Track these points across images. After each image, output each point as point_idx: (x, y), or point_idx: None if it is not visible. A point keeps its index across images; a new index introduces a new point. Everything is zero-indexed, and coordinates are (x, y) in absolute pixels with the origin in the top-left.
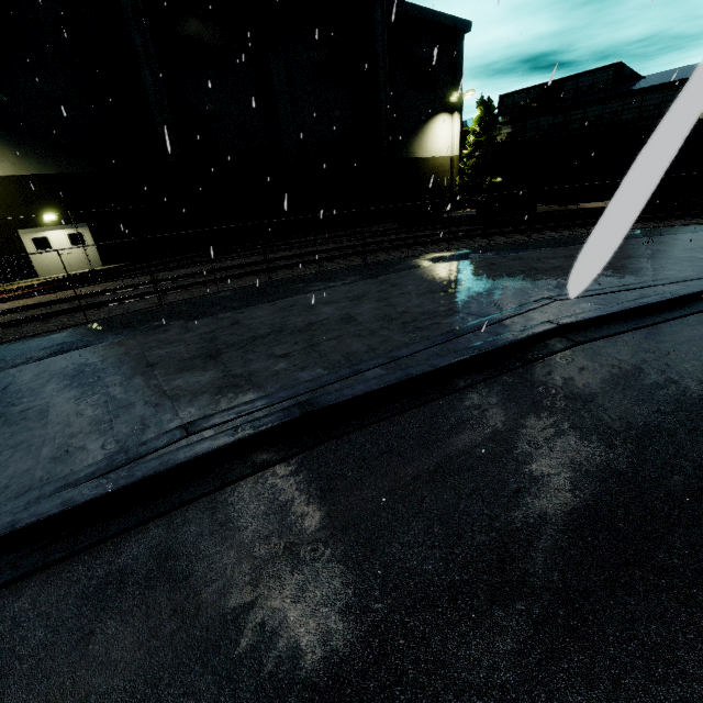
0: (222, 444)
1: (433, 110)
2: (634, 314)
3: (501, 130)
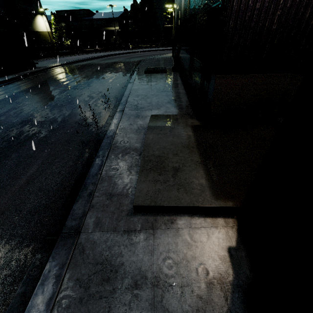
0: (70, 62)
1: (35, 13)
2: (101, 57)
3: (62, 24)
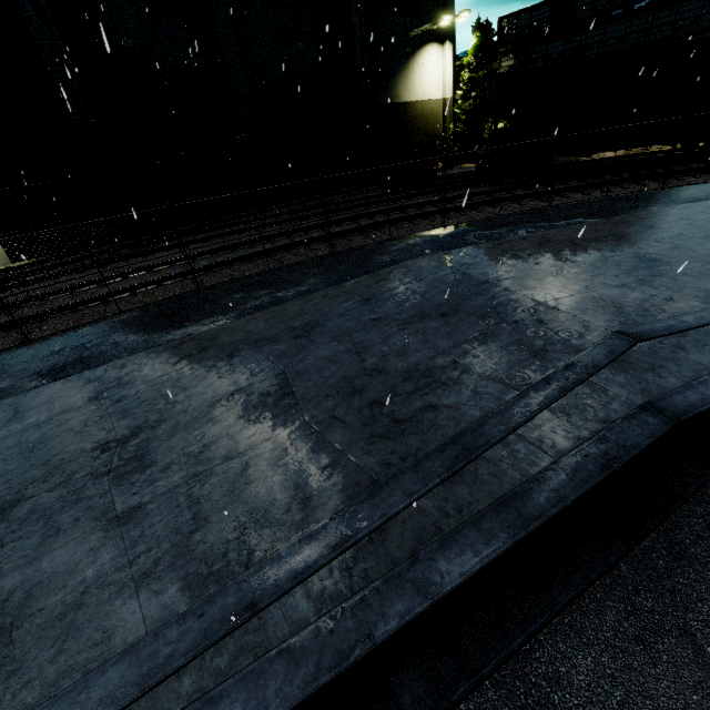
0: None
1: (419, 39)
2: None
3: (501, 62)
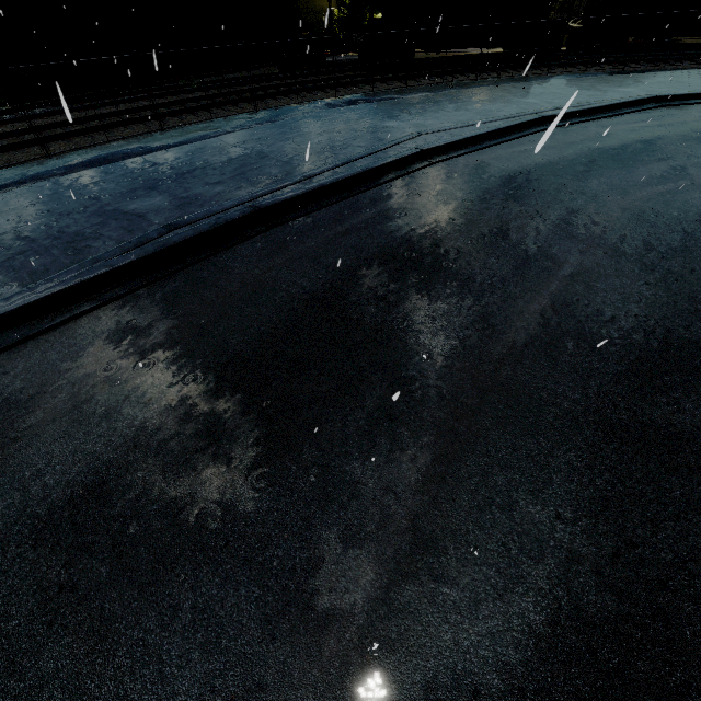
0: (203, 231)
1: None
2: (471, 143)
3: None
